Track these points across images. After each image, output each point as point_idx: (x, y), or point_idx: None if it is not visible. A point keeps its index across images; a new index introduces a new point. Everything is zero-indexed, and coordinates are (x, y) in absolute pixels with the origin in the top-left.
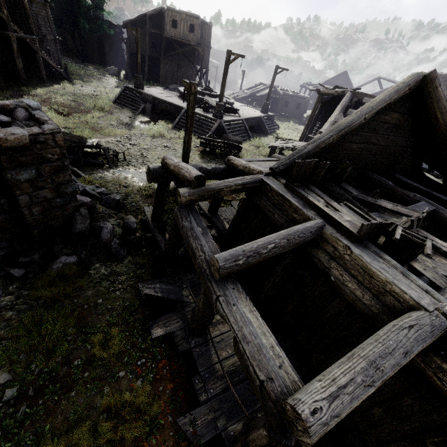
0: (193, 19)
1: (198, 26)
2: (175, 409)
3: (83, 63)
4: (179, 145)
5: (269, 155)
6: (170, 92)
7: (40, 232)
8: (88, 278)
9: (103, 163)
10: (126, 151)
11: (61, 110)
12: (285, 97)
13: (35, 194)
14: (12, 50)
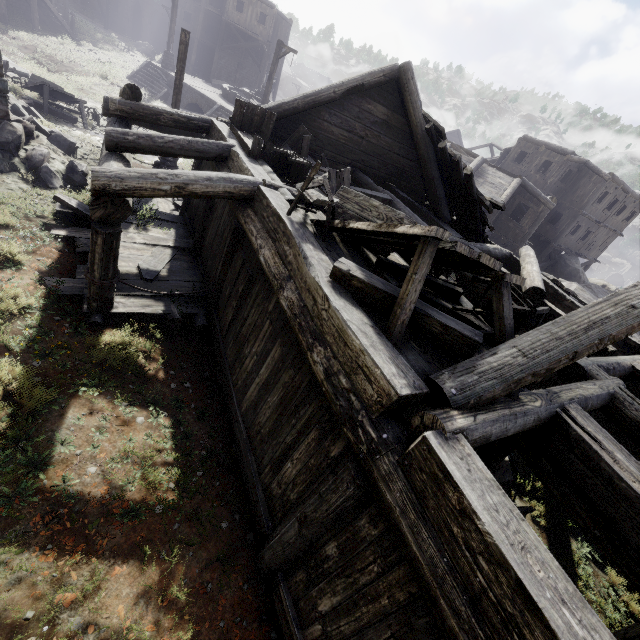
0: (267, 7)
1: (272, 19)
2: (46, 273)
3: (105, 28)
4: None
5: None
6: (211, 87)
7: None
8: (1, 184)
9: (76, 118)
10: None
11: (46, 64)
12: None
13: None
14: None
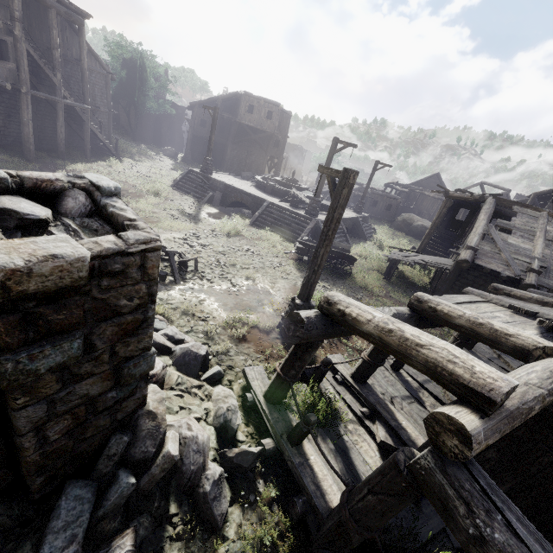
0: (273, 106)
1: (277, 114)
2: None
3: (134, 142)
4: (266, 249)
5: (387, 270)
6: (242, 180)
7: (51, 475)
8: None
9: (166, 274)
10: (196, 255)
11: None
12: (373, 196)
13: (65, 393)
14: (55, 118)
